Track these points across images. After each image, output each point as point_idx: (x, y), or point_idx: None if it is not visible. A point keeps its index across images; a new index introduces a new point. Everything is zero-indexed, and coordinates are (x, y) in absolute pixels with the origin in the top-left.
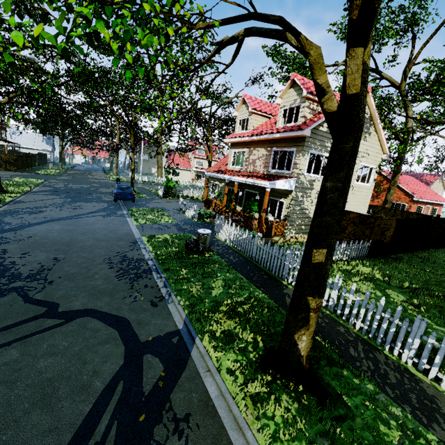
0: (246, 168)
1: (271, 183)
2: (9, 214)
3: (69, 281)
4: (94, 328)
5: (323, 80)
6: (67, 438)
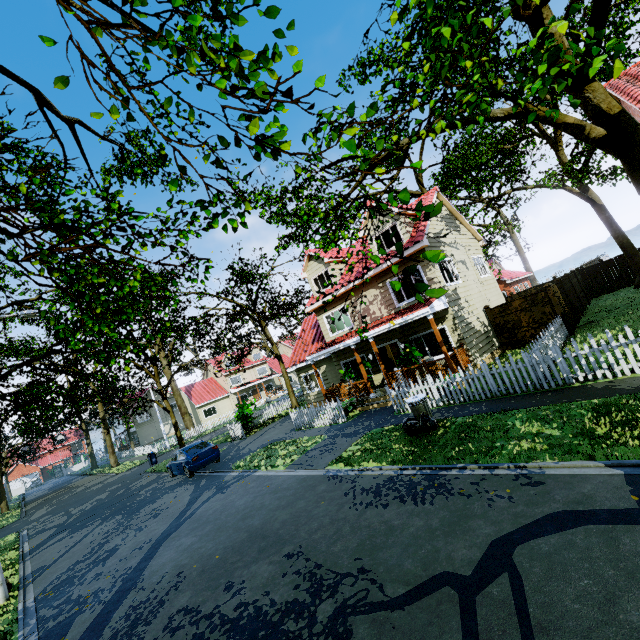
0: (358, 324)
1: (430, 307)
2: (65, 587)
3: (383, 551)
4: (559, 545)
5: (571, 119)
6: None
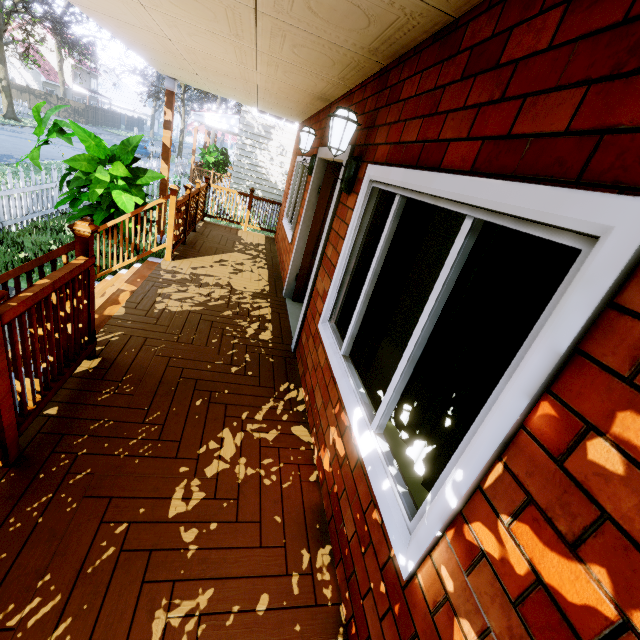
0: None
1: (197, 114)
2: None
3: None
4: None
5: None
6: None
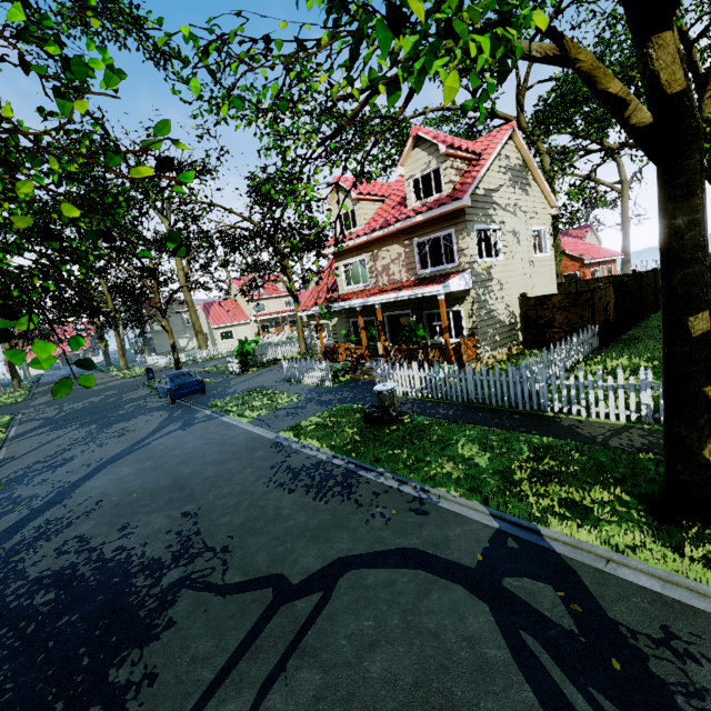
0: (375, 282)
1: (444, 286)
2: (14, 483)
3: (254, 536)
4: (382, 581)
5: (617, 87)
6: None
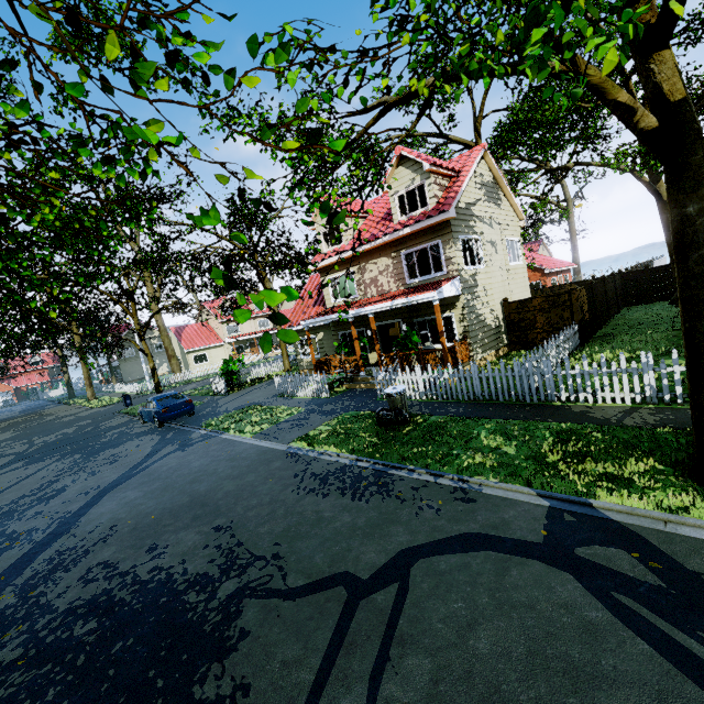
0: (364, 294)
1: (438, 292)
2: (3, 520)
3: (303, 540)
4: (456, 566)
5: (624, 97)
6: (695, 691)
